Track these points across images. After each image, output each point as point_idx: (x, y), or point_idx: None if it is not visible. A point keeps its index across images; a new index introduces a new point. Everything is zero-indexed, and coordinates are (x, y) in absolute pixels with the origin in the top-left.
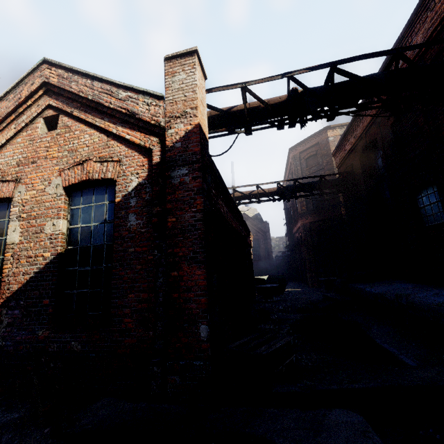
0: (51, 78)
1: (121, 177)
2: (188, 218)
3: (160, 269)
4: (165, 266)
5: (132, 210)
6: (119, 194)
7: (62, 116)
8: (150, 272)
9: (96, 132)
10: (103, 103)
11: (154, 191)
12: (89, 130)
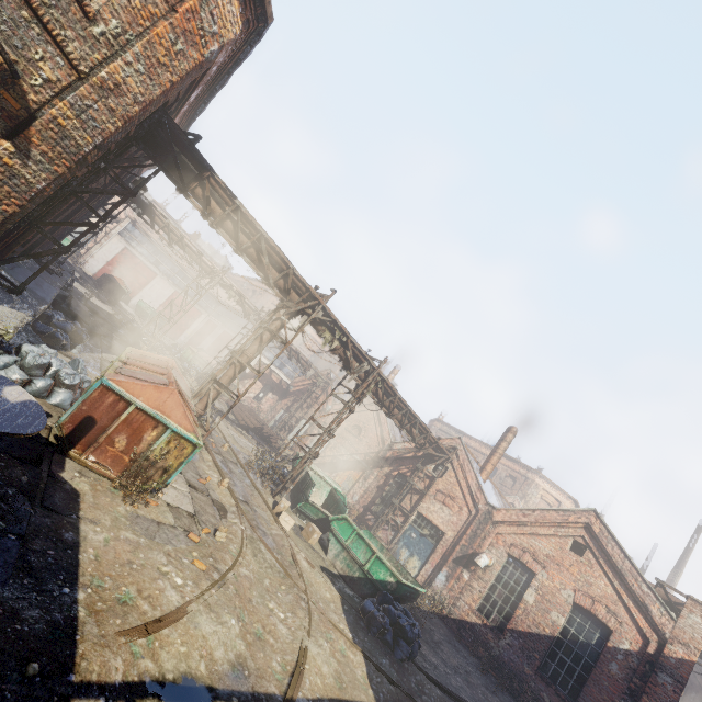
0: (594, 526)
1: (617, 633)
2: None
3: None
4: None
5: (617, 661)
6: (611, 642)
7: (589, 551)
8: None
9: (610, 586)
10: (627, 580)
11: (639, 667)
12: (606, 580)
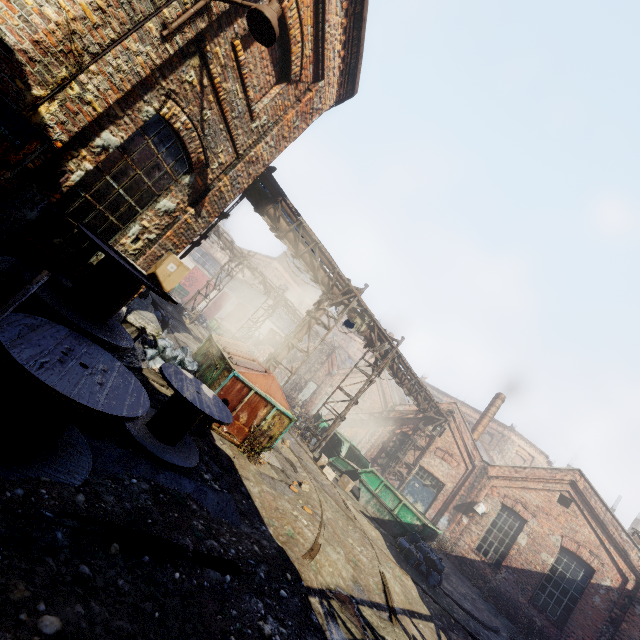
0: (579, 483)
1: (600, 572)
2: (635, 634)
3: (603, 637)
4: (606, 638)
5: (599, 595)
6: (594, 579)
7: (574, 504)
8: (596, 632)
9: (593, 534)
10: (608, 529)
11: (619, 600)
12: (589, 528)
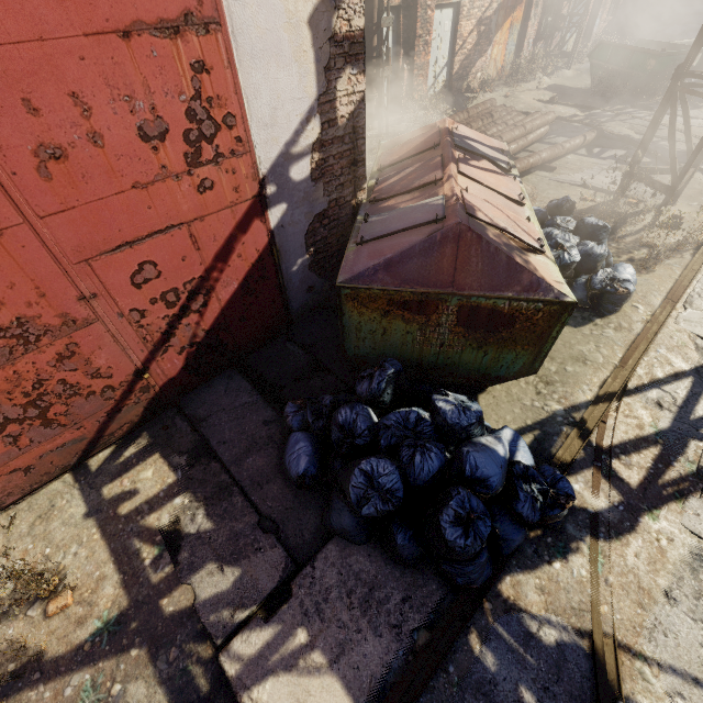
0: None
1: None
2: None
3: None
4: None
5: None
6: None
7: None
8: None
9: None
10: None
11: None
12: None
